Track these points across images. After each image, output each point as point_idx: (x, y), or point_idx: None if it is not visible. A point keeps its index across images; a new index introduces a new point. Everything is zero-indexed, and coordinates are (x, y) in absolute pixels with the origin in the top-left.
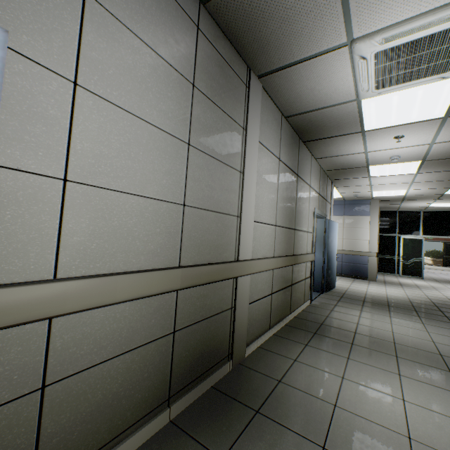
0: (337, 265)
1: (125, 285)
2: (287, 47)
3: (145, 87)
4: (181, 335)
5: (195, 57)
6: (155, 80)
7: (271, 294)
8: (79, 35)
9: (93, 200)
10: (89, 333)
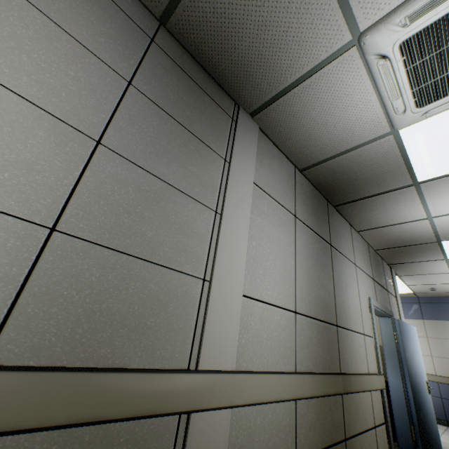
0: (433, 402)
1: None
2: (275, 64)
3: (17, 46)
4: None
5: (141, 61)
6: (45, 49)
7: None
8: None
9: None
10: None
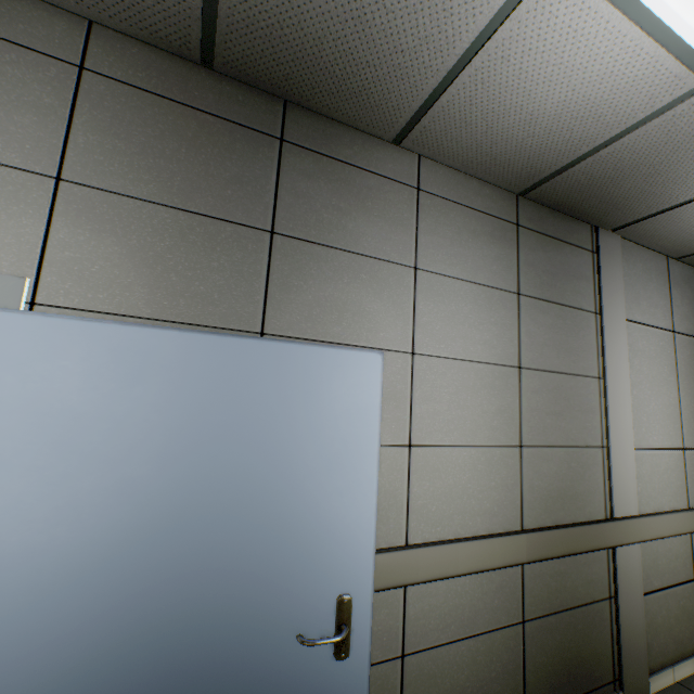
0: None
1: (465, 554)
2: (662, 194)
3: (468, 325)
4: (533, 627)
5: (517, 260)
6: (476, 312)
7: (693, 579)
8: (413, 309)
9: (431, 459)
10: (434, 605)
